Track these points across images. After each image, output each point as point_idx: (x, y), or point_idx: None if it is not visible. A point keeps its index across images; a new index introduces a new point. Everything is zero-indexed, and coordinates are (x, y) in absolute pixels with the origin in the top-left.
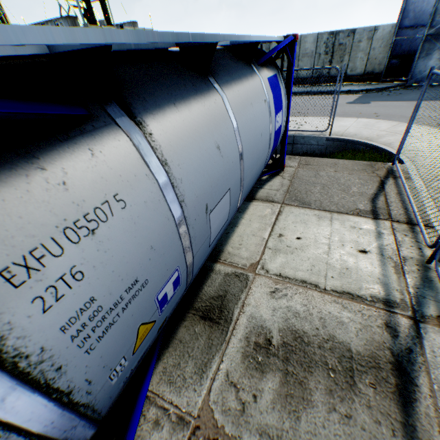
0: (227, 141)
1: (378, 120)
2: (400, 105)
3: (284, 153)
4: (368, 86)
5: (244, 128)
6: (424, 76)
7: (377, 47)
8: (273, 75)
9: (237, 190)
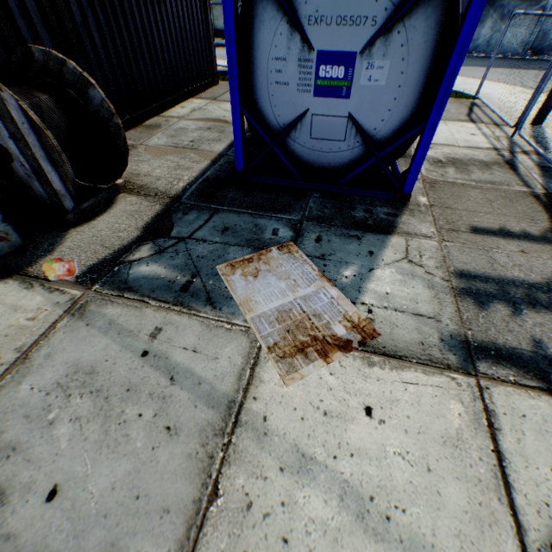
0: None
1: None
2: (461, 69)
3: None
4: None
5: None
6: (476, 46)
7: None
8: None
9: None
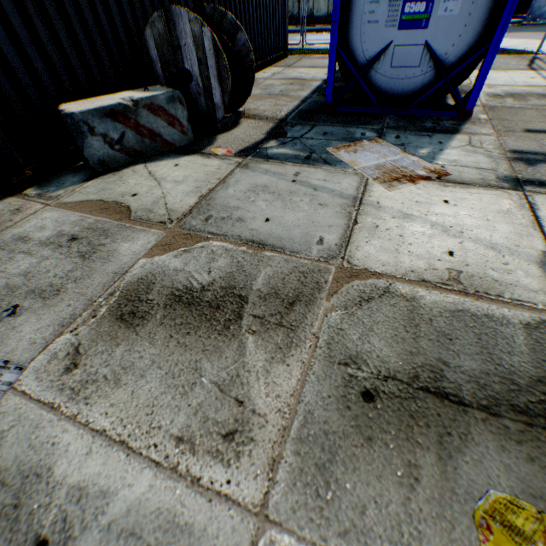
0: None
1: (510, 40)
2: (523, 35)
3: None
4: None
5: None
6: (542, 14)
7: None
8: None
9: None
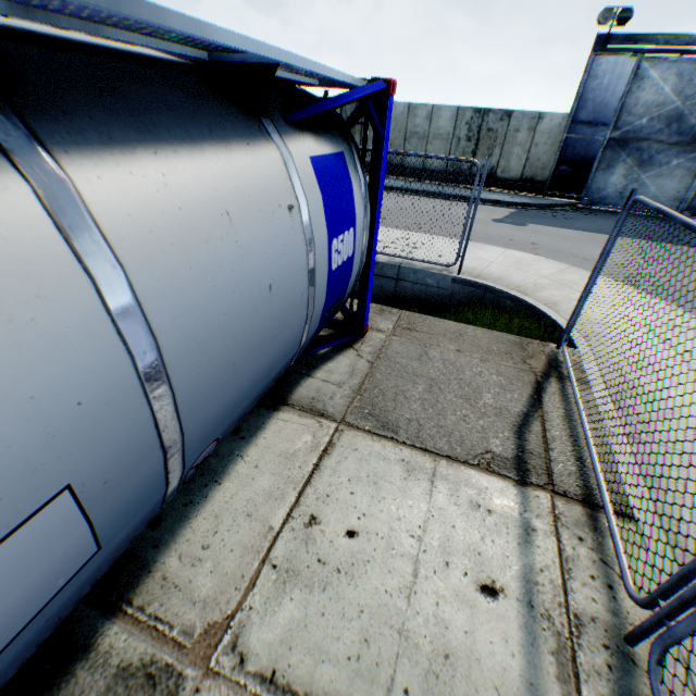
0: (34, 344)
1: (538, 257)
2: (570, 235)
3: (366, 306)
4: (526, 199)
5: (175, 284)
6: (603, 197)
7: (542, 144)
8: (332, 152)
9: (141, 461)
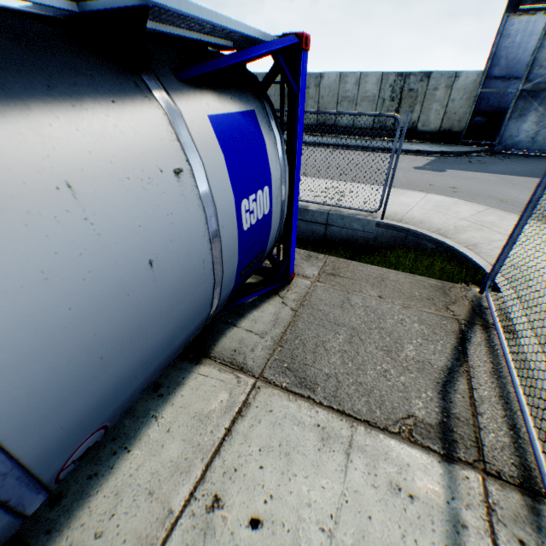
0: None
1: (456, 200)
2: (486, 178)
3: (291, 256)
4: (444, 148)
5: None
6: (516, 142)
7: (458, 99)
8: (239, 110)
9: None
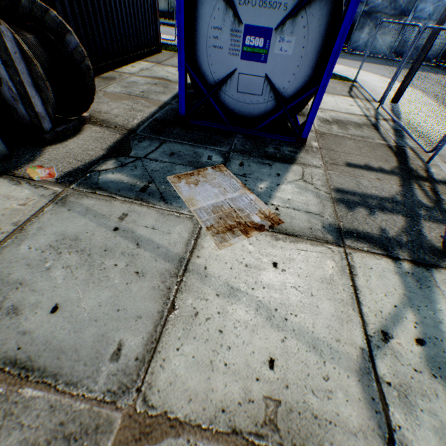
0: None
1: (337, 65)
2: (346, 62)
3: None
4: None
5: None
6: (357, 46)
7: None
8: None
9: None
